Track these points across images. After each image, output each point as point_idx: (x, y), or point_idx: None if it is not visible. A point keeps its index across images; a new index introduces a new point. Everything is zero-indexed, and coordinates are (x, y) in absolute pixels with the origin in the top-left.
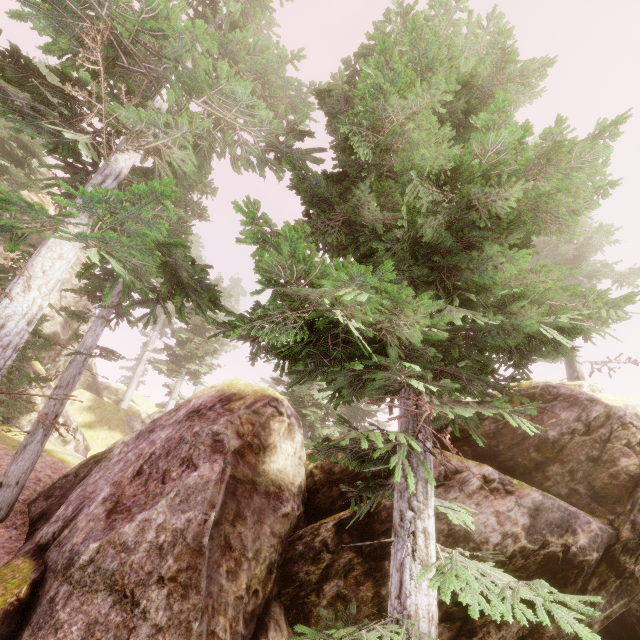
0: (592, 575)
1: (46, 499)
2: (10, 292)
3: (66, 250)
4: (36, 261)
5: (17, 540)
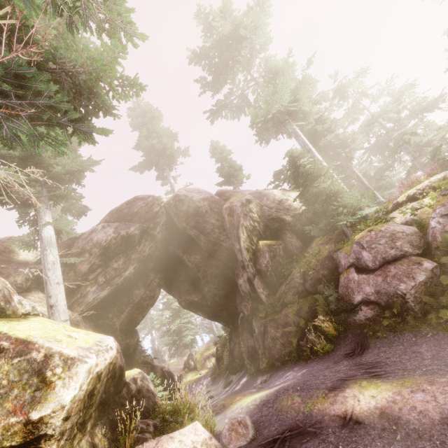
0: (142, 239)
1: None
2: None
3: None
4: None
5: None
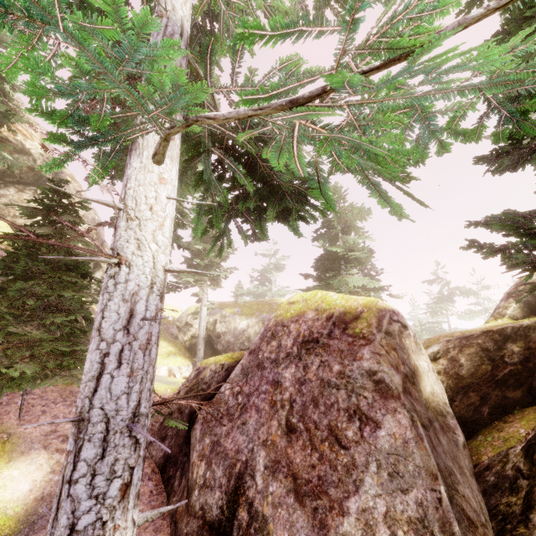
0: None
1: (162, 441)
2: (117, 253)
3: (164, 167)
4: (133, 193)
5: (158, 494)
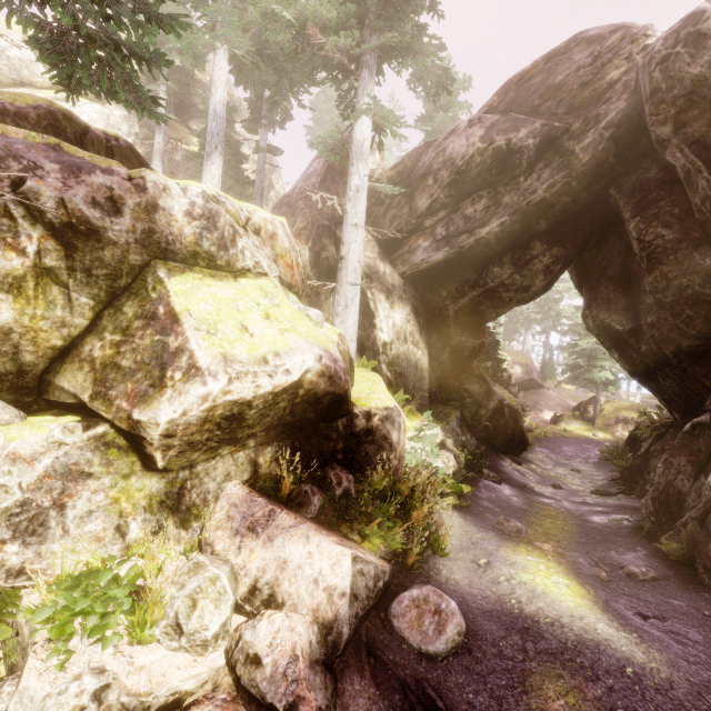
0: (540, 161)
1: None
2: (212, 93)
3: (222, 64)
4: (214, 74)
5: None
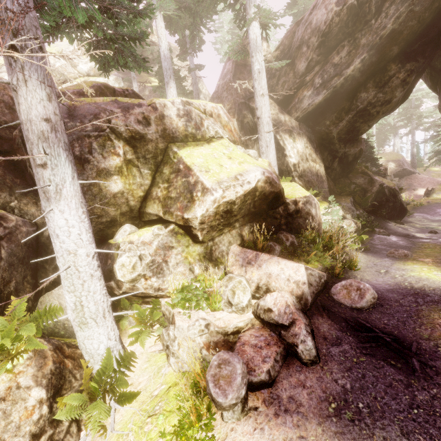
0: (385, 2)
1: None
2: (160, 45)
3: (161, 24)
4: (158, 33)
5: None
